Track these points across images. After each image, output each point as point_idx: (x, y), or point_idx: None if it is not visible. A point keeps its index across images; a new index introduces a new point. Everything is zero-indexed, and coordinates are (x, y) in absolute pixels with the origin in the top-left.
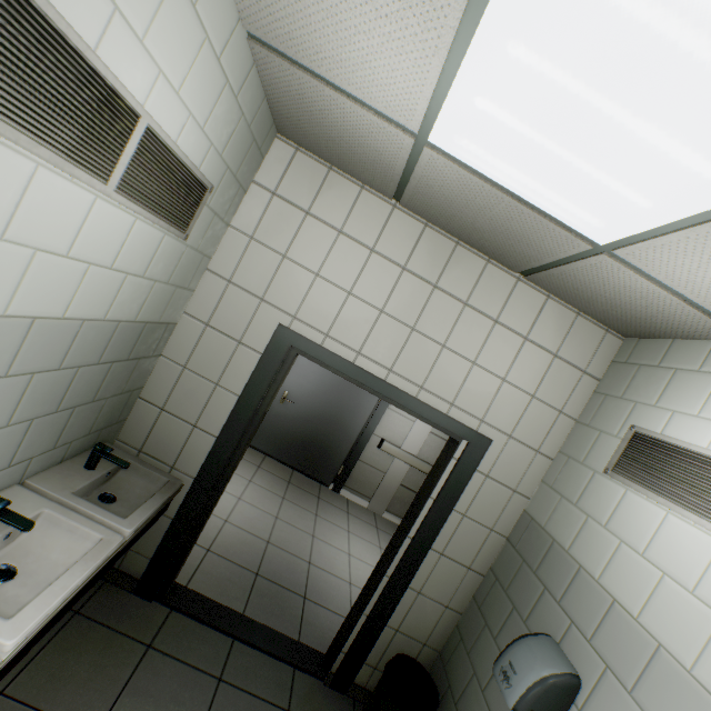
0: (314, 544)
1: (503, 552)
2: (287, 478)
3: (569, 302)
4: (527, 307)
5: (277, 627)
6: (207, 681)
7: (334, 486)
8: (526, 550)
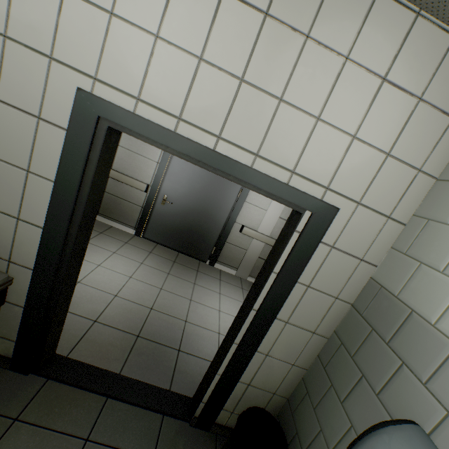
0: (191, 306)
1: (348, 318)
2: (173, 259)
3: (447, 16)
4: (388, 33)
5: (151, 379)
6: (72, 445)
7: (210, 261)
8: (375, 318)
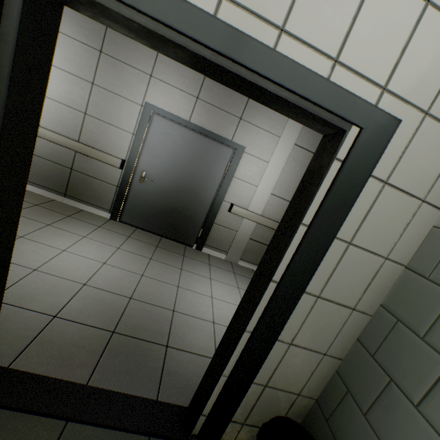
0: (179, 294)
1: (404, 285)
2: (155, 243)
3: None
4: None
5: (131, 388)
6: None
7: (197, 246)
8: None
